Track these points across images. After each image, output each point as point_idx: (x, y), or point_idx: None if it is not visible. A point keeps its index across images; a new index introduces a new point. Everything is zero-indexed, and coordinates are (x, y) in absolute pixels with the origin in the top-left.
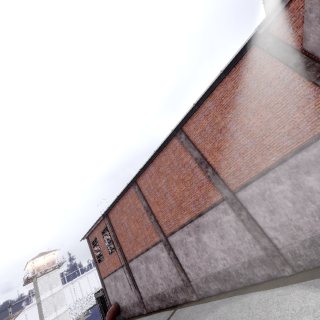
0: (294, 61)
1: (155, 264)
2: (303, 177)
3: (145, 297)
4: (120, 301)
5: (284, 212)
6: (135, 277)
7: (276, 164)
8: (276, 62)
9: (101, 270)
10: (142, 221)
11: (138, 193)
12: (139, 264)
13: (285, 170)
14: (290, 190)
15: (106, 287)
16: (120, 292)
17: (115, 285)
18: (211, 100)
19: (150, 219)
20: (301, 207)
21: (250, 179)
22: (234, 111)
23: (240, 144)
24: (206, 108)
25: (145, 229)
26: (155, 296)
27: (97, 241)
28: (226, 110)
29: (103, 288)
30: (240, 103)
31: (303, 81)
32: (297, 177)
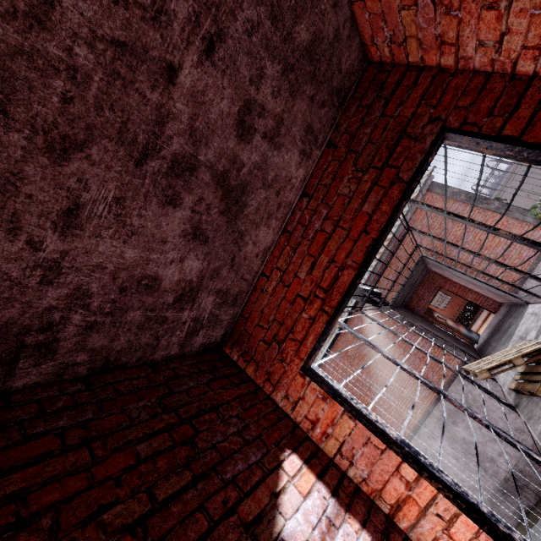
0: (400, 318)
1: None
2: (452, 428)
3: None
4: None
5: (453, 472)
6: None
7: (424, 418)
8: (385, 316)
9: None
10: None
11: None
12: None
13: (434, 422)
14: (448, 445)
15: None
16: None
17: None
18: (335, 350)
19: None
20: (465, 462)
21: (406, 438)
22: (363, 362)
23: (381, 398)
24: (332, 359)
25: None
26: None
27: None
28: (354, 361)
29: None
30: (366, 354)
31: (414, 334)
32: (448, 429)
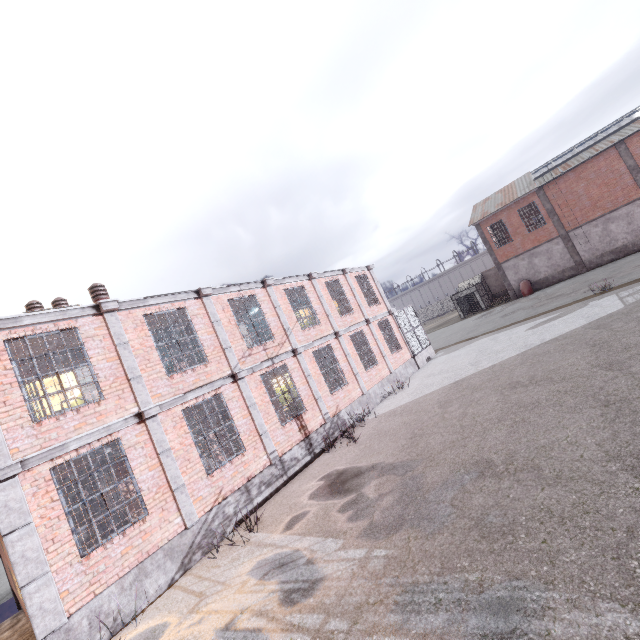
0: None
1: (621, 222)
2: None
3: (588, 259)
4: (533, 277)
5: None
6: (577, 244)
7: None
8: None
9: (501, 255)
10: (616, 183)
11: (623, 152)
12: (591, 229)
13: None
14: None
15: (507, 270)
16: (538, 267)
17: (529, 263)
18: None
19: (634, 178)
20: None
21: None
22: None
23: None
24: None
25: (618, 190)
26: (609, 252)
27: (502, 223)
28: None
29: (500, 272)
30: None
31: None
32: None
